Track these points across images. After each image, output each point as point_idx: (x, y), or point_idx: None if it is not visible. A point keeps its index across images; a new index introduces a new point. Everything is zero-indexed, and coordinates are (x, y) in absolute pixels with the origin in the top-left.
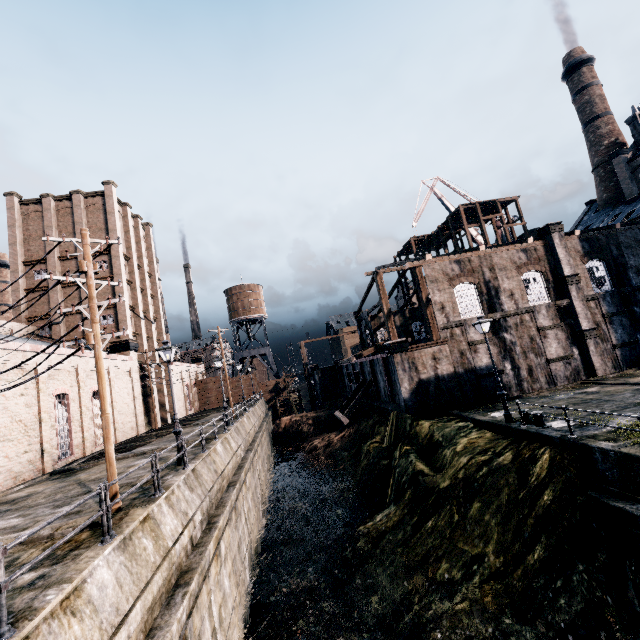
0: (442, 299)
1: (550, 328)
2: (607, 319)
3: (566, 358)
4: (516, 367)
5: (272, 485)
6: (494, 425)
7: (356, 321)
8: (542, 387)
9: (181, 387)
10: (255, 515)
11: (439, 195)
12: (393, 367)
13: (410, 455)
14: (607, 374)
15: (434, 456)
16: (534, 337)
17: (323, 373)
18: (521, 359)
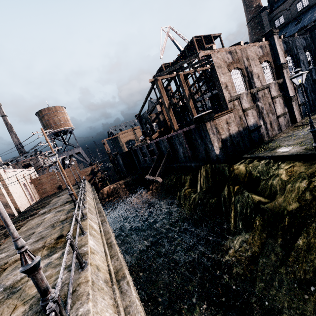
0: (225, 80)
1: (277, 97)
2: (296, 90)
3: (284, 114)
4: (265, 123)
5: (115, 234)
6: (301, 155)
7: (138, 121)
8: (276, 133)
9: (19, 187)
10: (129, 275)
11: (172, 38)
12: (204, 133)
13: (244, 192)
14: (301, 120)
15: (258, 188)
16: (270, 103)
17: (122, 156)
18: (266, 117)
